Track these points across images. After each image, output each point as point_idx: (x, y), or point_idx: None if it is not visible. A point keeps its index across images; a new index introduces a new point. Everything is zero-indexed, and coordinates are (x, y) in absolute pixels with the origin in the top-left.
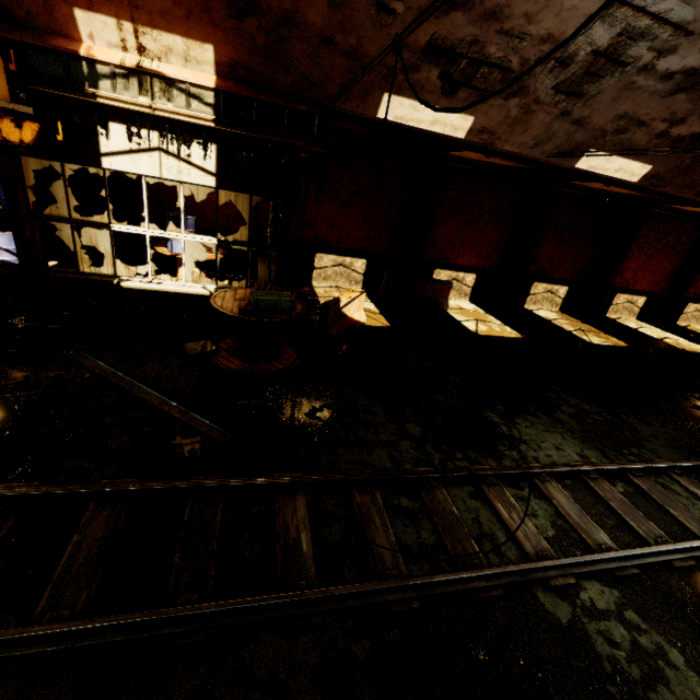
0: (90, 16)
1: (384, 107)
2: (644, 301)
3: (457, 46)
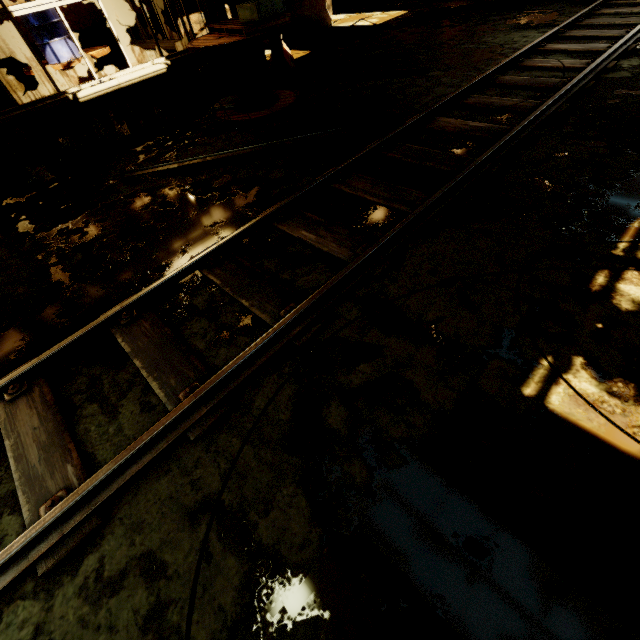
0: None
1: None
2: None
3: None
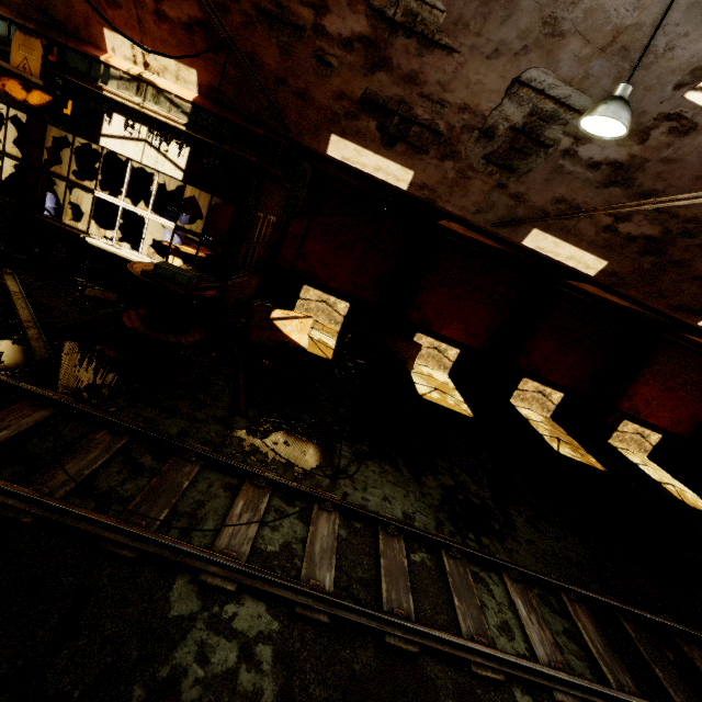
0: (114, 36)
1: (332, 147)
2: (659, 439)
3: (388, 103)
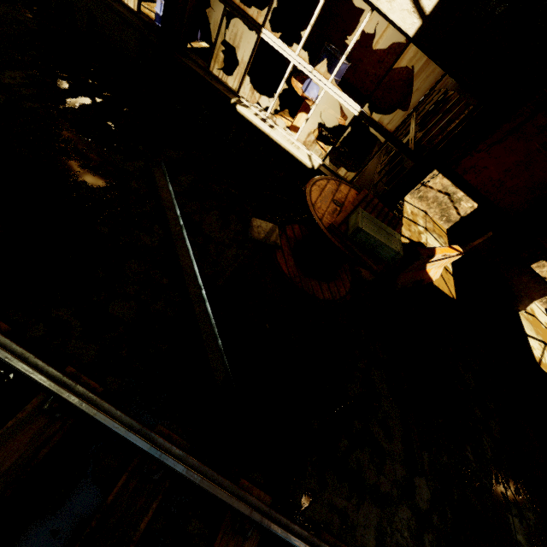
0: None
1: None
2: None
3: None
